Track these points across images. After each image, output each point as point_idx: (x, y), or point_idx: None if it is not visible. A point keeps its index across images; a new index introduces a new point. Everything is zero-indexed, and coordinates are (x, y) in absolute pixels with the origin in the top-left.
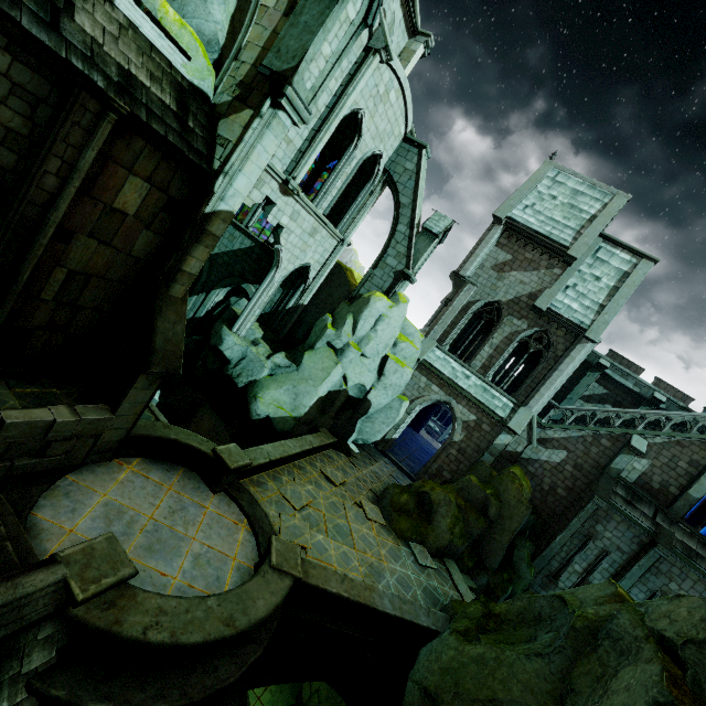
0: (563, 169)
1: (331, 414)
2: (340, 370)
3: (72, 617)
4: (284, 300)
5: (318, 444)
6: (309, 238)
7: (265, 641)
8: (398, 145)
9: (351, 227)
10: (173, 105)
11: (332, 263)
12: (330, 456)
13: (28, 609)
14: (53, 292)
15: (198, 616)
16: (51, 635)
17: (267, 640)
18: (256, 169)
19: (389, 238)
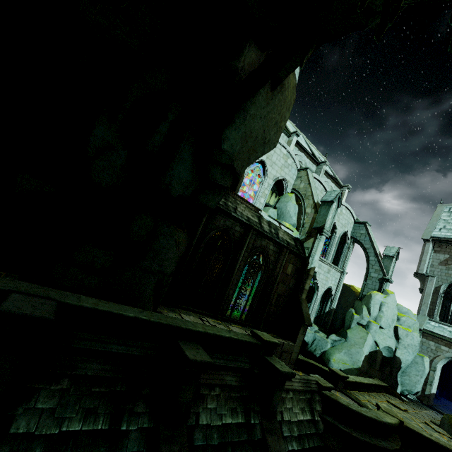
0: (451, 205)
1: (376, 367)
2: (370, 337)
3: (323, 393)
4: (322, 308)
5: (377, 383)
6: (327, 274)
7: (398, 445)
8: (353, 225)
9: (344, 265)
10: (294, 244)
11: (341, 283)
12: (388, 396)
13: (311, 385)
14: (274, 301)
15: (362, 410)
16: (318, 400)
17: (399, 445)
18: (319, 252)
19: (367, 264)
